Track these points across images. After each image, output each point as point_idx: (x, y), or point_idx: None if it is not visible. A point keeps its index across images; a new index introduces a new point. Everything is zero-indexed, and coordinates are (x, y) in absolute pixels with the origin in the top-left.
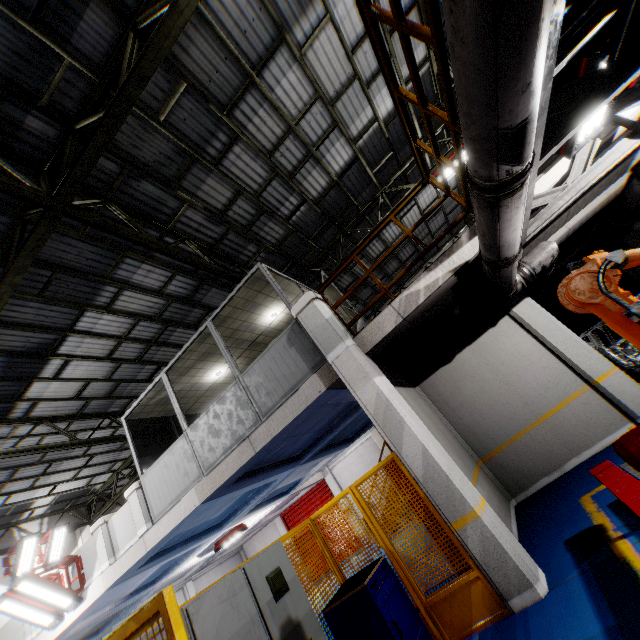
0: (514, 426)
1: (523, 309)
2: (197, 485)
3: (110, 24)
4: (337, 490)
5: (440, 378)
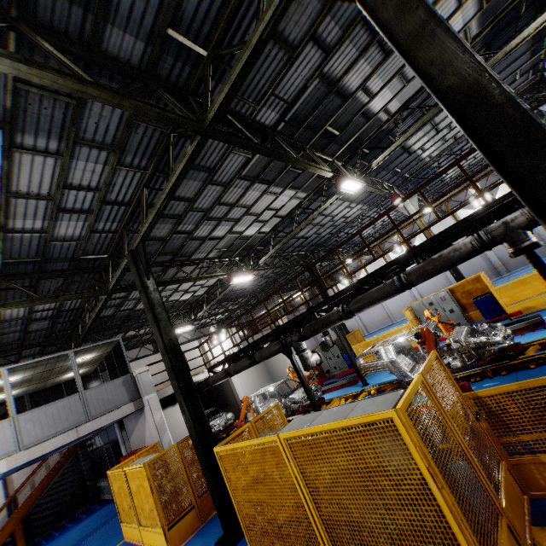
0: None
1: None
2: (12, 457)
3: (168, 259)
4: None
5: None
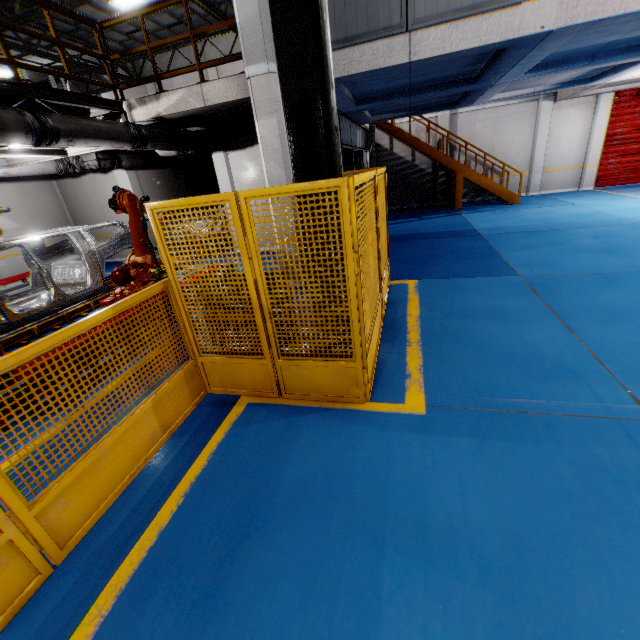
0: (100, 232)
1: (118, 176)
2: None
3: None
4: None
5: (69, 184)
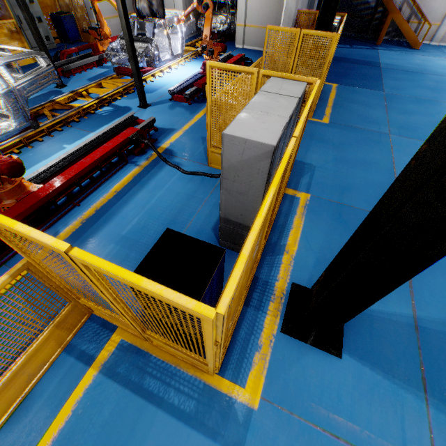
0: None
1: None
2: None
3: None
4: None
5: None
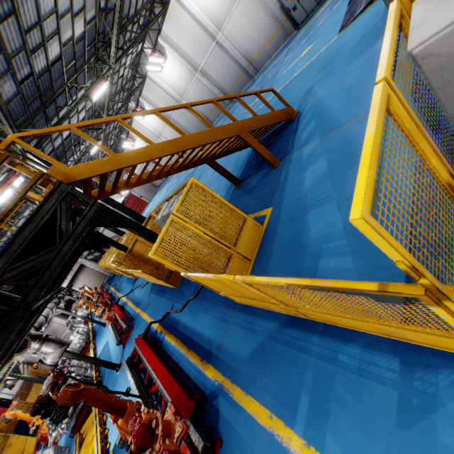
0: None
1: (53, 319)
2: None
3: None
4: (6, 395)
5: None
